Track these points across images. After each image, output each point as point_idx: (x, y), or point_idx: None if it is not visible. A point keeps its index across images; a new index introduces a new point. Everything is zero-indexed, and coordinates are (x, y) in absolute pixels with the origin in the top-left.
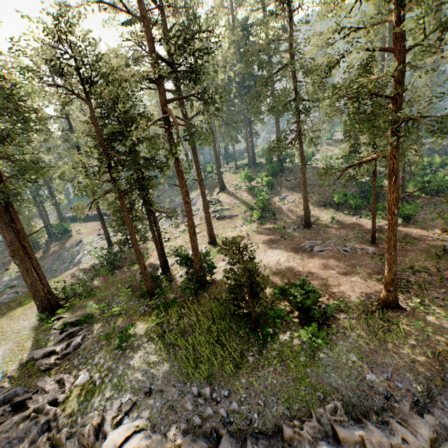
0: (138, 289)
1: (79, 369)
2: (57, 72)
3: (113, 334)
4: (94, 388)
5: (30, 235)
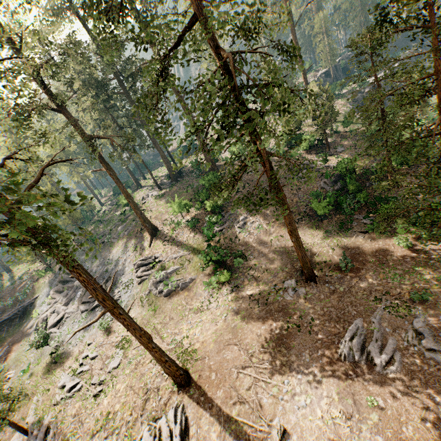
0: None
1: None
2: None
3: None
4: None
5: None
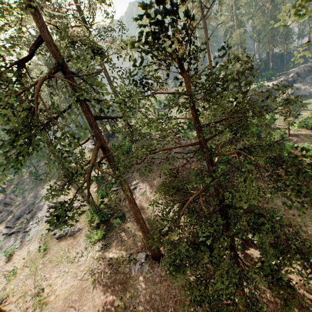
0: None
1: None
2: None
3: None
4: None
5: None
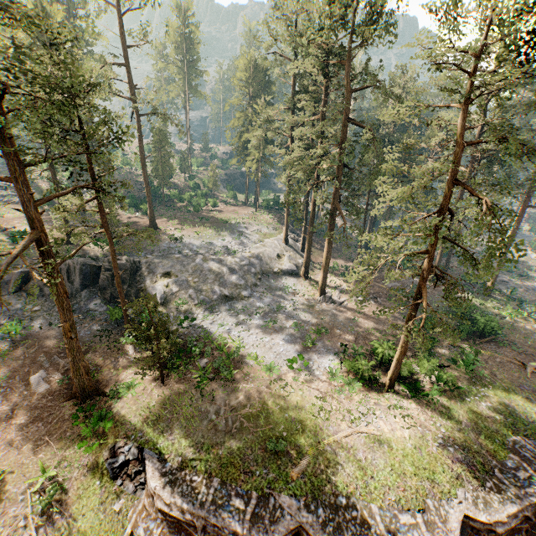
0: None
1: None
2: None
3: None
4: None
5: None
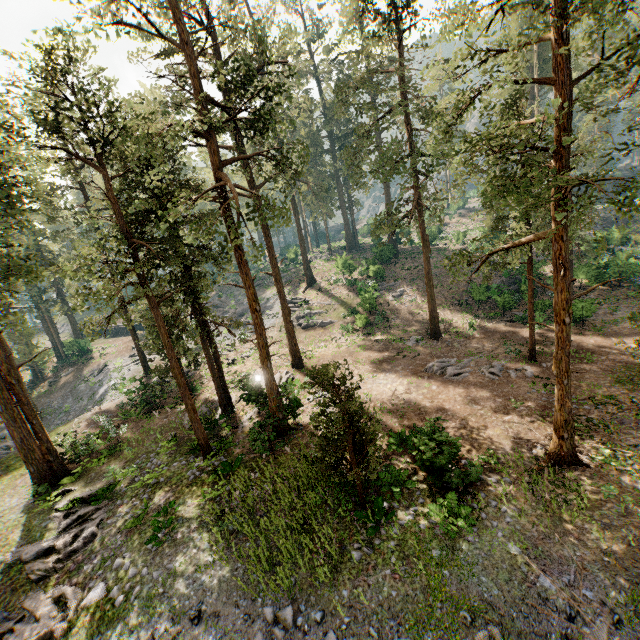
0: (186, 441)
1: (91, 577)
2: (53, 126)
3: (145, 516)
4: (112, 610)
5: (20, 366)
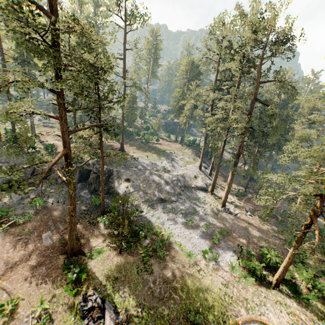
0: None
1: None
2: None
3: None
4: None
5: None
